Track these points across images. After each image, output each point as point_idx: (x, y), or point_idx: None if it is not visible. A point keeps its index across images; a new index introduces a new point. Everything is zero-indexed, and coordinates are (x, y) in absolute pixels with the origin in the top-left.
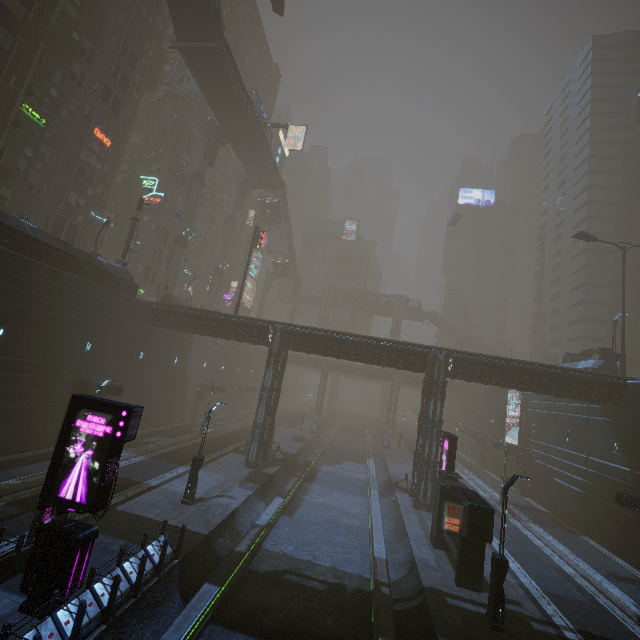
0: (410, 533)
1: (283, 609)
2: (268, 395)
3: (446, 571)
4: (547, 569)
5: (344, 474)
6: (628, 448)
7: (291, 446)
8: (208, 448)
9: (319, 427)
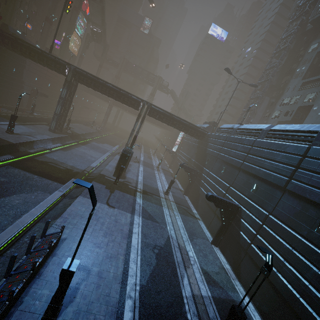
0: (110, 164)
1: (43, 169)
2: (63, 101)
3: (113, 173)
4: (151, 181)
5: (101, 147)
6: (197, 154)
7: (80, 131)
8: (32, 120)
9: (101, 129)
